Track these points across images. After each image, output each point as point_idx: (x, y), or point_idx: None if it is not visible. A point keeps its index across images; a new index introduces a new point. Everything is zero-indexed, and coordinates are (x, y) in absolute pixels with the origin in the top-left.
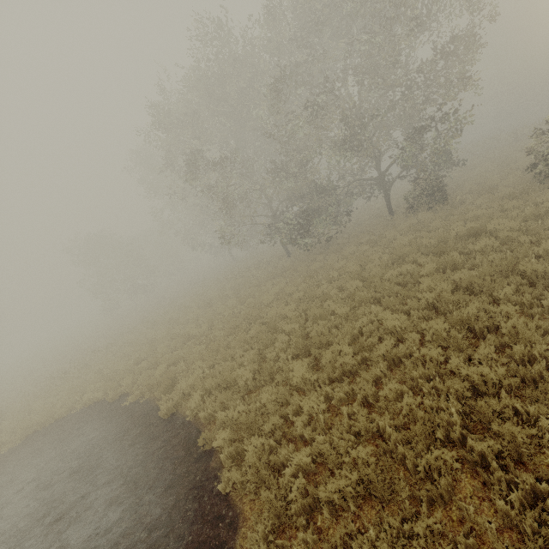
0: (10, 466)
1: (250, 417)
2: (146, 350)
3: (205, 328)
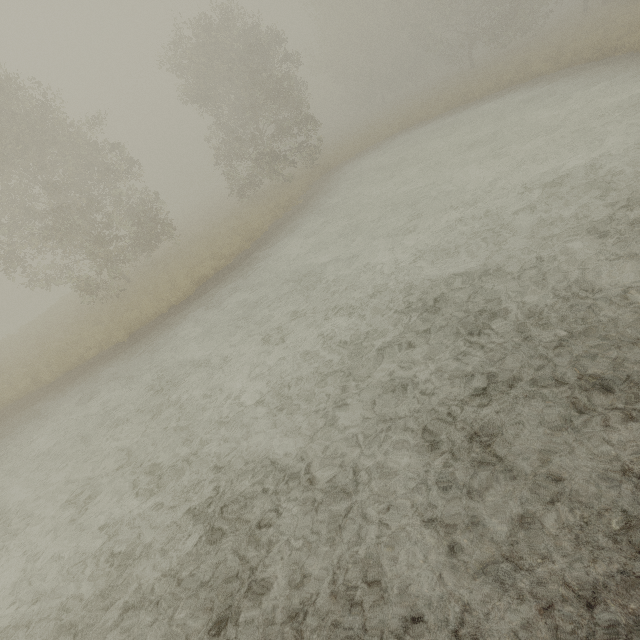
0: (371, 151)
1: (562, 52)
2: (407, 113)
3: (450, 94)
